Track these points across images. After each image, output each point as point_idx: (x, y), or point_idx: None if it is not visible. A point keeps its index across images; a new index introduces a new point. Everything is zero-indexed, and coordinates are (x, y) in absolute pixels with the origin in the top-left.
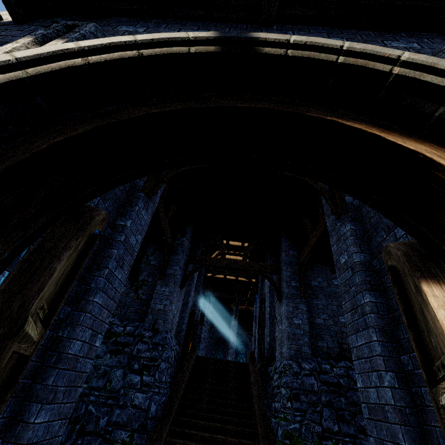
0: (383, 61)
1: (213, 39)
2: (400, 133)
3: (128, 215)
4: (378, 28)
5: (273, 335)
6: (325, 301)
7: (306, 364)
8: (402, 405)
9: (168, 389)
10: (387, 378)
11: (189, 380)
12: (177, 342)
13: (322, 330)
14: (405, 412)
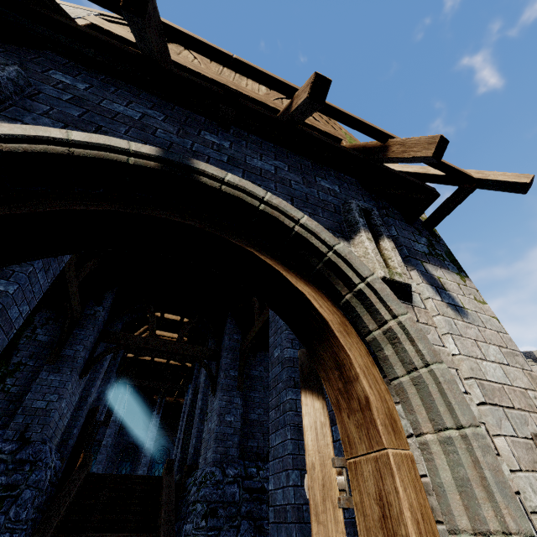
0: (290, 218)
1: (154, 157)
2: (297, 273)
3: (13, 278)
4: (316, 162)
5: (201, 436)
6: (263, 393)
7: (231, 470)
8: (301, 503)
9: (29, 531)
10: (293, 477)
11: (68, 512)
12: (60, 455)
13: (255, 427)
14: (302, 509)
